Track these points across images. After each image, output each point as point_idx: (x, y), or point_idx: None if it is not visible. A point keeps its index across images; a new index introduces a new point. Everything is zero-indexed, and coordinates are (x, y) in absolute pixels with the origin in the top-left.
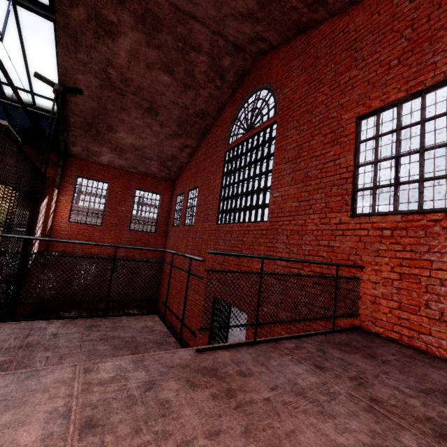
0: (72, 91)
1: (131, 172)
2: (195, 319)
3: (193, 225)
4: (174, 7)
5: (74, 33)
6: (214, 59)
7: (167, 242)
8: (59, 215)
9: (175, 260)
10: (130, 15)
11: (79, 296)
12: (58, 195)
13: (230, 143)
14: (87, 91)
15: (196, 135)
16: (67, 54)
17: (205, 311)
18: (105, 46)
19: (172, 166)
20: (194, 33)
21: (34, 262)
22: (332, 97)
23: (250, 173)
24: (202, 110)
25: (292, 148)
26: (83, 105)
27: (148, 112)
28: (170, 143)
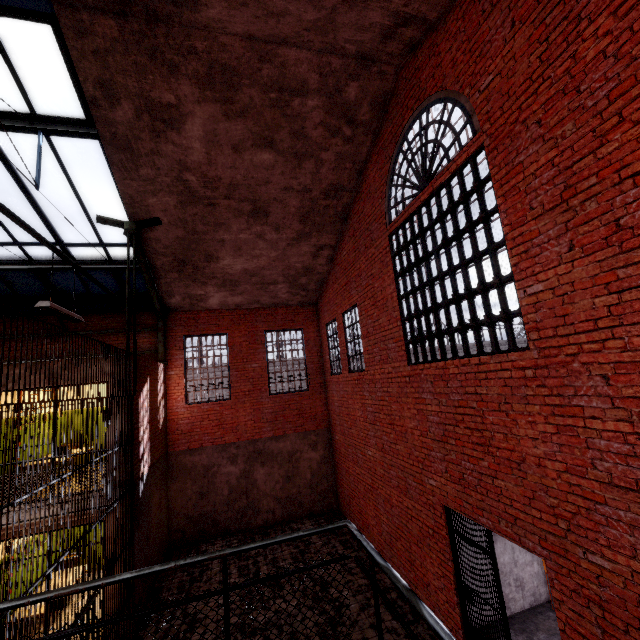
0: (148, 223)
1: (253, 309)
2: (417, 547)
3: (366, 371)
4: (249, 39)
5: (126, 143)
6: (331, 96)
7: (330, 400)
8: (173, 398)
9: (350, 431)
10: (191, 83)
11: (223, 514)
12: (165, 370)
13: (392, 220)
14: (166, 217)
15: (332, 225)
16: (127, 176)
17: (433, 533)
18: (170, 144)
19: (308, 283)
20: (290, 68)
21: (149, 483)
22: (633, 28)
23: (451, 260)
24: (332, 183)
25: (547, 181)
26: (166, 239)
27: (254, 217)
28: (297, 251)
